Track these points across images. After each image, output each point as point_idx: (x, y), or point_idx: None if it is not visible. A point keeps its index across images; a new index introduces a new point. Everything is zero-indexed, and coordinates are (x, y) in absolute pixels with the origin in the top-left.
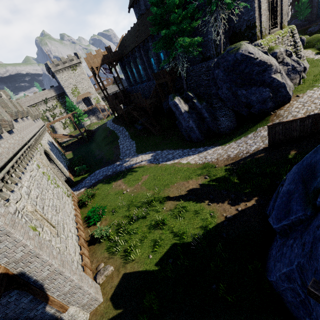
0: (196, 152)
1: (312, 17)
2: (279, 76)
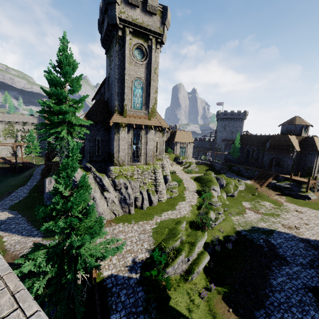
0: (28, 234)
1: (243, 159)
2: (92, 201)
